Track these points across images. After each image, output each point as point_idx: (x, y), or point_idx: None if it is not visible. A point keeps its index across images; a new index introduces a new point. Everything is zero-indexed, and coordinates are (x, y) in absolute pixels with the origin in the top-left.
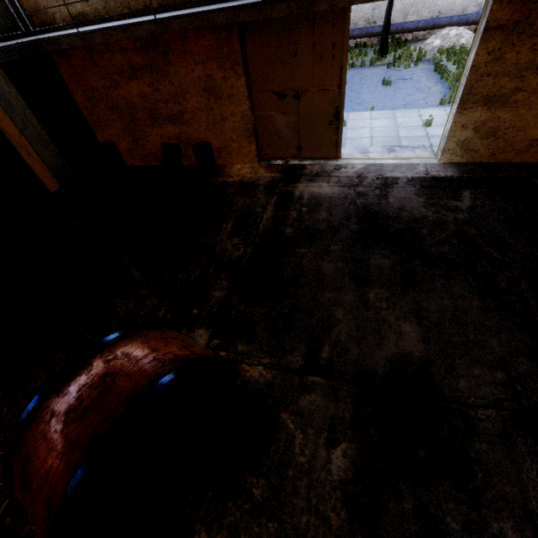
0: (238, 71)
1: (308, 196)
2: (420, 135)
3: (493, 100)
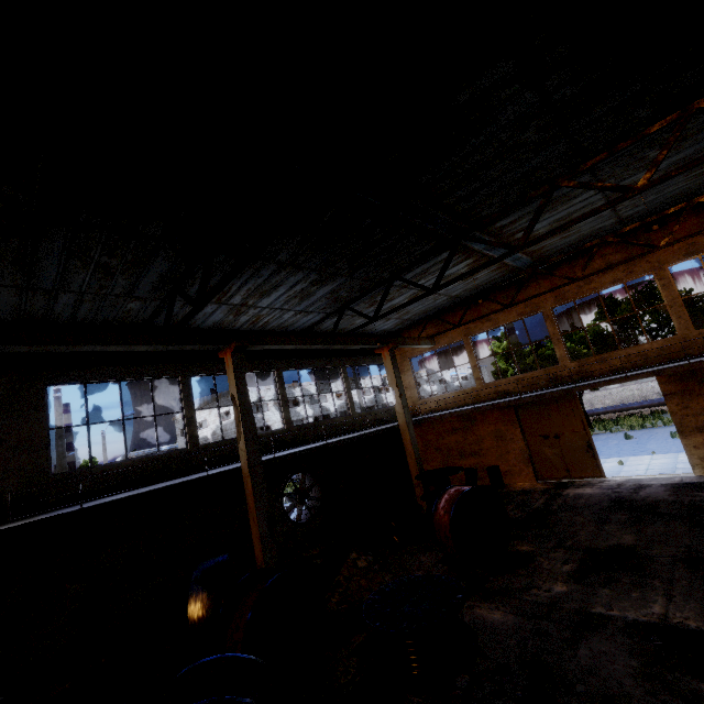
0: (515, 426)
1: (572, 494)
2: None
3: None
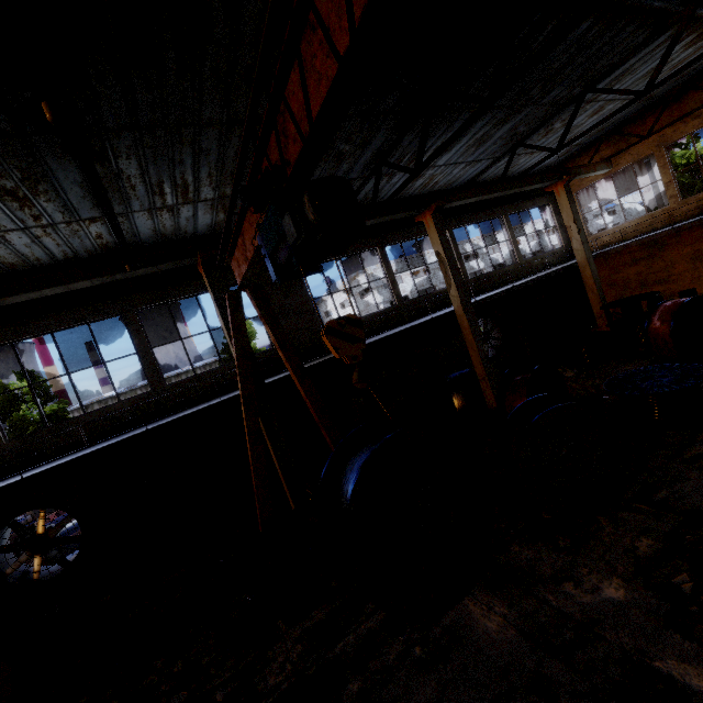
0: None
1: None
2: None
3: None
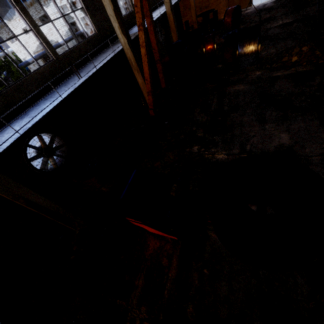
0: None
1: (244, 13)
2: None
3: None
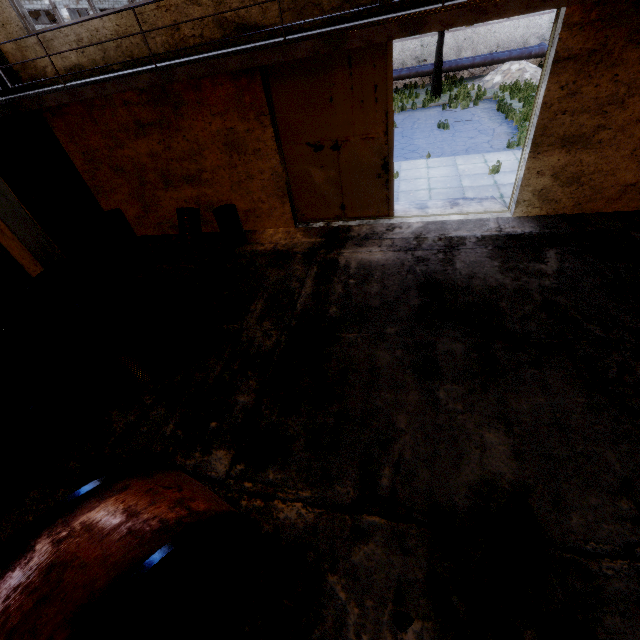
0: (264, 121)
1: (355, 264)
2: (488, 184)
3: (573, 141)
